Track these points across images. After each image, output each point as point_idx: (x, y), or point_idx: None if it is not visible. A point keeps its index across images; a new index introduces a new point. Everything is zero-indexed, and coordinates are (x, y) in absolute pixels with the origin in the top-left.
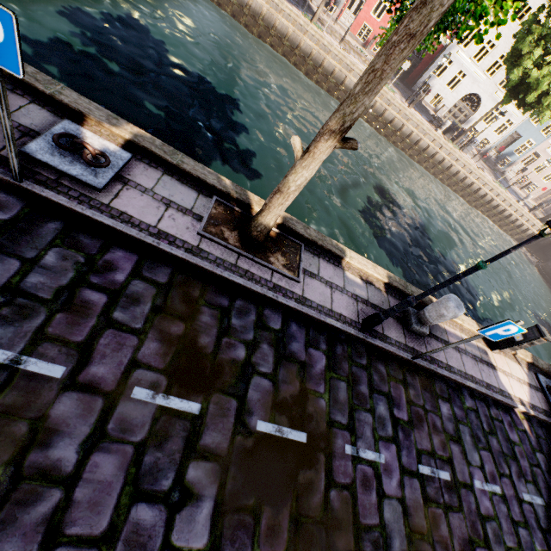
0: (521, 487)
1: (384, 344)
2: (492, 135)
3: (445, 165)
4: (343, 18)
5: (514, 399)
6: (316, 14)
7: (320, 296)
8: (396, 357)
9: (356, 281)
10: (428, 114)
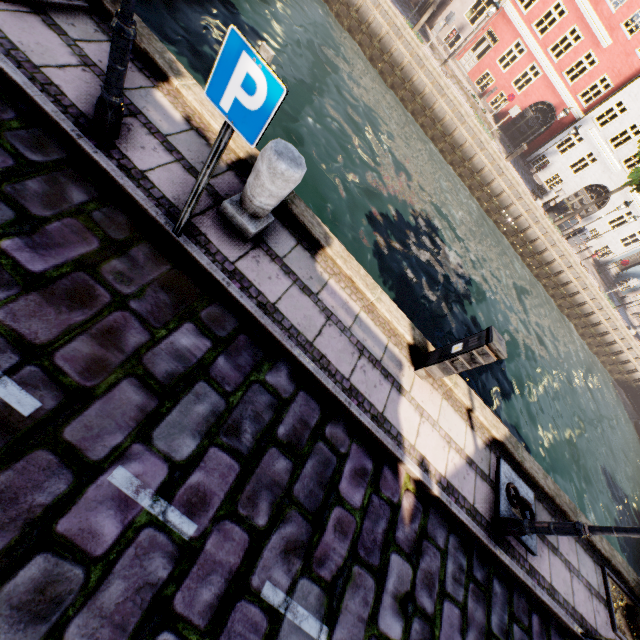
0: (275, 571)
1: (119, 174)
2: (617, 245)
3: (538, 248)
4: (463, 60)
5: (406, 449)
6: (419, 21)
7: (34, 44)
8: (145, 218)
9: (169, 112)
10: (536, 190)
